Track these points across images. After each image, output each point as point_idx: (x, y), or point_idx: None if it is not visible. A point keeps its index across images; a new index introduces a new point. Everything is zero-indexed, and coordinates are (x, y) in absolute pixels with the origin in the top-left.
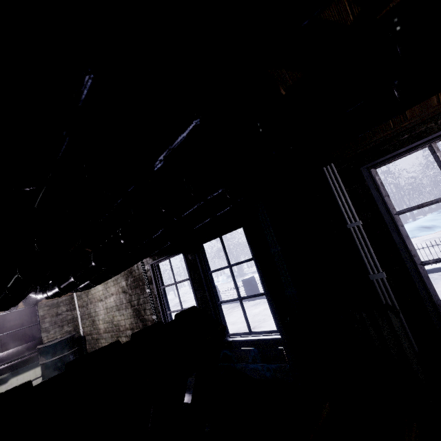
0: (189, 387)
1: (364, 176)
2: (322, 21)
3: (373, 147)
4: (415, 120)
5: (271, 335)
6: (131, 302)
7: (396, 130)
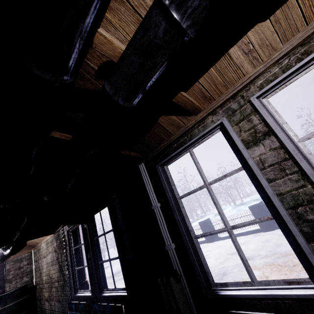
0: None
1: (158, 171)
2: (86, 89)
3: (162, 151)
4: (176, 135)
5: (124, 292)
6: (58, 259)
7: (169, 141)
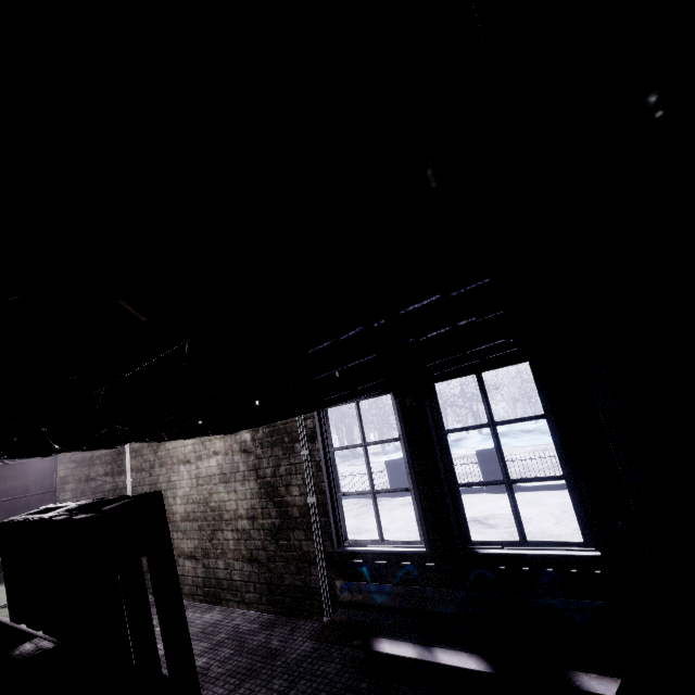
0: (401, 631)
1: None
2: None
3: None
4: None
5: (572, 549)
6: (258, 471)
7: None
